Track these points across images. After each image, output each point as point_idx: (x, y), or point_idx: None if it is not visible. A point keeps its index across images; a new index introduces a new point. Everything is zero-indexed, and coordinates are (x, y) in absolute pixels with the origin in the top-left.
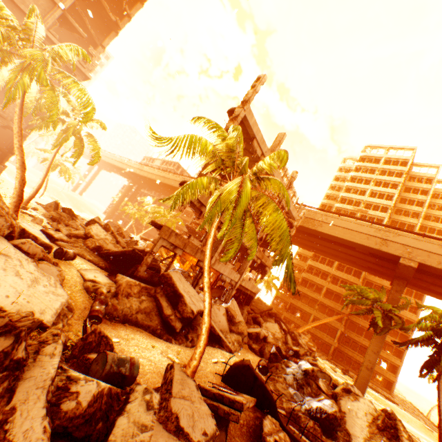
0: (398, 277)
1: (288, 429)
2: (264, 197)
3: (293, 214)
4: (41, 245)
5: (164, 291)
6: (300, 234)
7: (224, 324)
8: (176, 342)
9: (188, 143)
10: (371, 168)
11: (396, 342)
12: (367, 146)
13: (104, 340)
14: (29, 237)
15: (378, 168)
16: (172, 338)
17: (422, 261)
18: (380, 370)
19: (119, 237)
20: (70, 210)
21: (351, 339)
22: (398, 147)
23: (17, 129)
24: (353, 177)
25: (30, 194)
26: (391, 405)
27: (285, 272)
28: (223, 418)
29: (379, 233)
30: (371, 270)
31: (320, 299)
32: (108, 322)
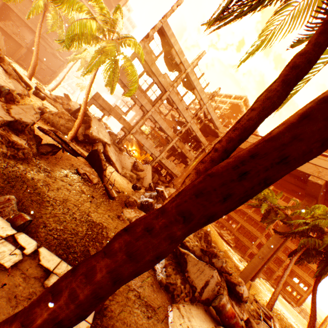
0: (308, 195)
1: (106, 185)
2: (112, 41)
3: (217, 124)
4: (25, 83)
5: (85, 126)
6: None
7: (128, 167)
8: (76, 144)
9: (70, 3)
10: None
11: (276, 231)
12: None
13: (11, 95)
14: (18, 75)
15: None
16: (75, 142)
17: None
18: (293, 283)
19: (89, 113)
20: (68, 96)
21: None
22: None
23: (37, 35)
24: None
25: (53, 87)
26: (284, 301)
27: (108, 80)
28: (56, 147)
29: None
30: (294, 193)
31: (250, 213)
32: (43, 122)
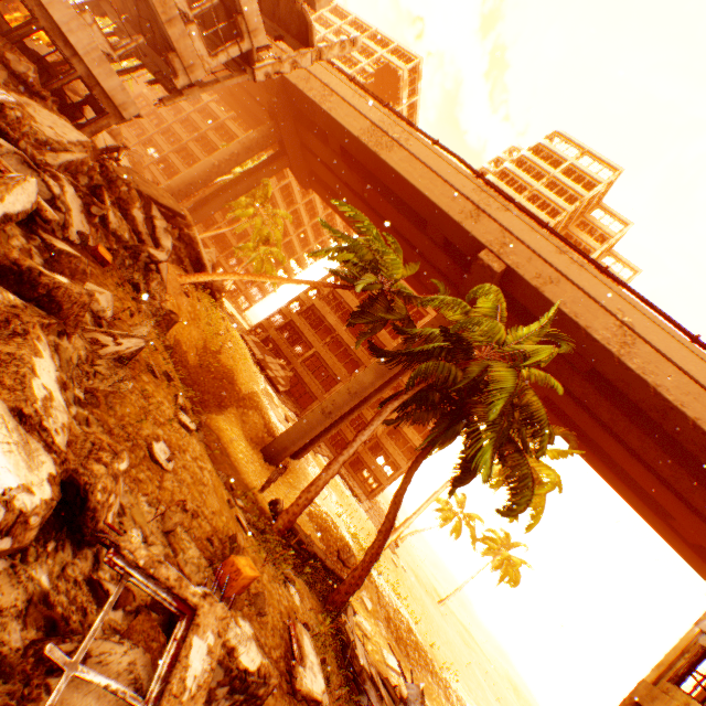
0: (463, 297)
1: None
2: None
3: None
4: None
5: None
6: (354, 176)
7: None
8: None
9: None
10: (541, 172)
11: (376, 347)
12: (558, 134)
13: None
14: None
15: (550, 176)
16: None
17: (514, 265)
18: (374, 466)
19: None
20: None
21: None
22: (599, 157)
23: None
24: (506, 173)
25: None
26: (348, 495)
27: None
28: None
29: (479, 195)
30: None
31: (341, 331)
32: None
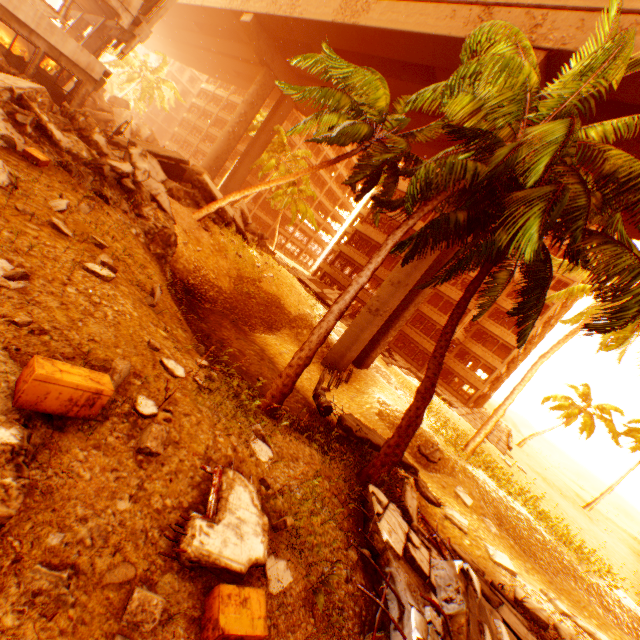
0: None
1: None
2: None
3: None
4: None
5: None
6: None
7: None
8: None
9: None
10: None
11: (381, 200)
12: None
13: None
14: None
15: None
16: None
17: (558, 44)
18: (464, 373)
19: None
20: None
21: (428, 319)
22: None
23: None
24: None
25: None
26: (434, 400)
27: None
28: None
29: None
30: None
31: None
32: None
